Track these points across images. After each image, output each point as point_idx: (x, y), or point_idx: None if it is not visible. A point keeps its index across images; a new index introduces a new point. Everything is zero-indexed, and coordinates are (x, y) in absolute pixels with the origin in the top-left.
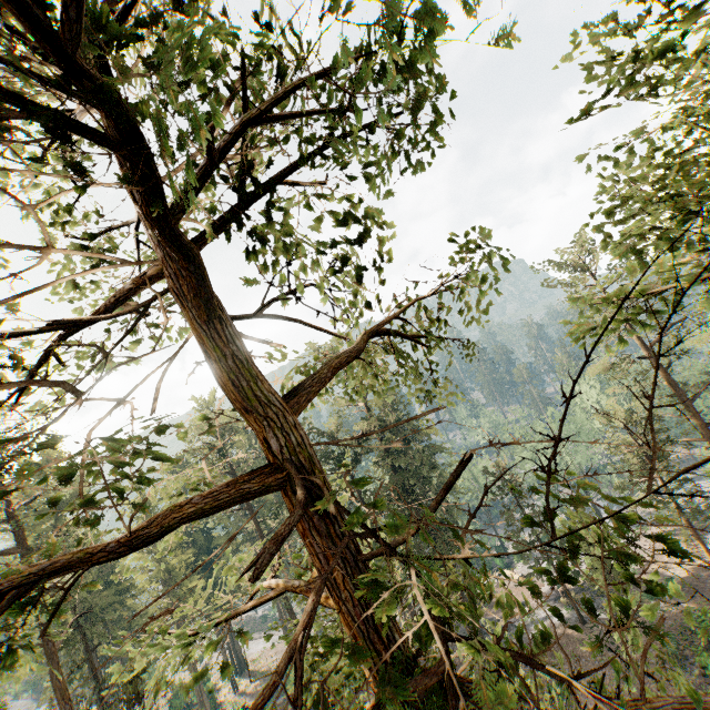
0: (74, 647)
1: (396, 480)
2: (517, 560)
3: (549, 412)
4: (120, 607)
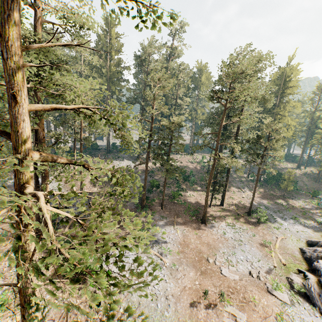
0: None
1: None
2: None
3: None
4: None
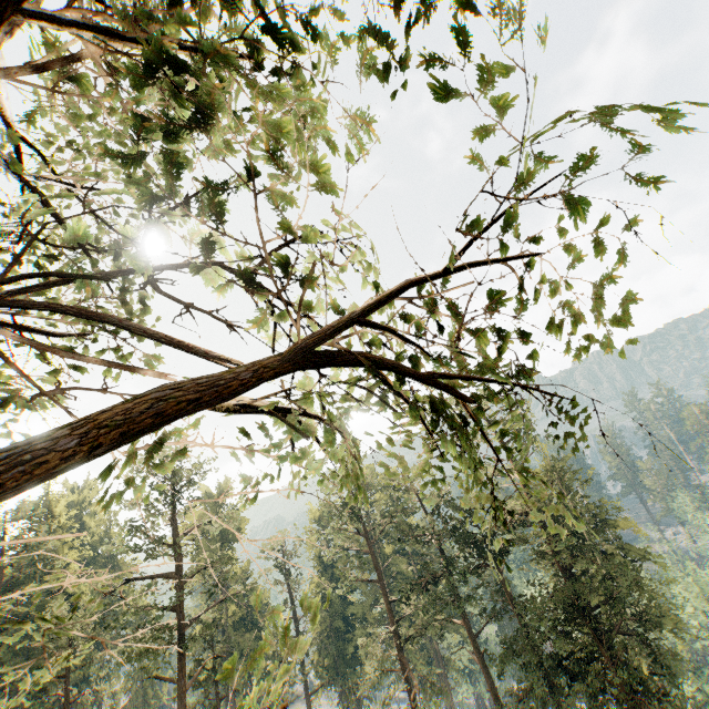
0: (205, 690)
1: (567, 592)
2: None
3: None
4: None
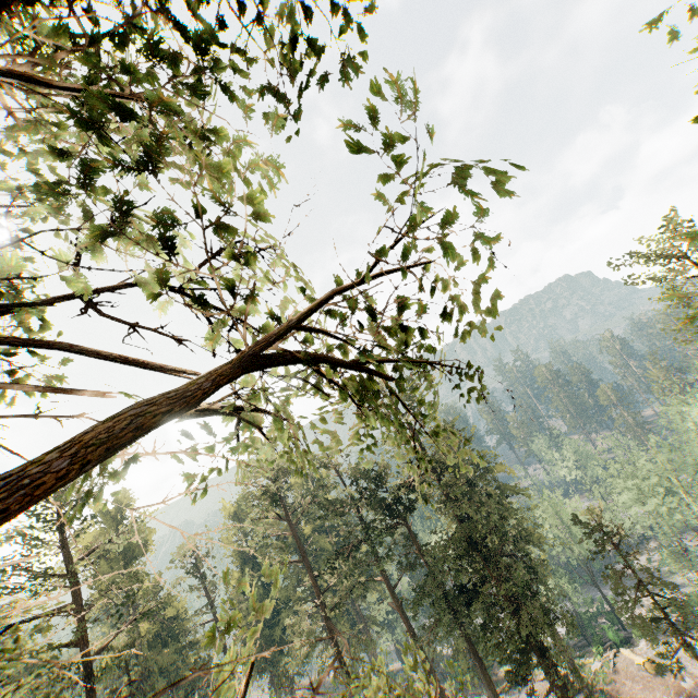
0: None
1: (462, 532)
2: (637, 635)
3: (652, 441)
4: (182, 665)
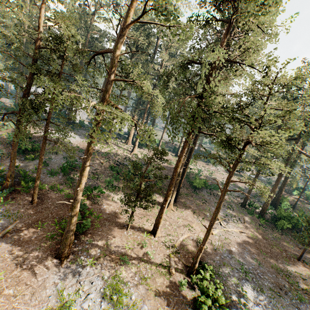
0: None
1: None
2: None
3: None
4: None
